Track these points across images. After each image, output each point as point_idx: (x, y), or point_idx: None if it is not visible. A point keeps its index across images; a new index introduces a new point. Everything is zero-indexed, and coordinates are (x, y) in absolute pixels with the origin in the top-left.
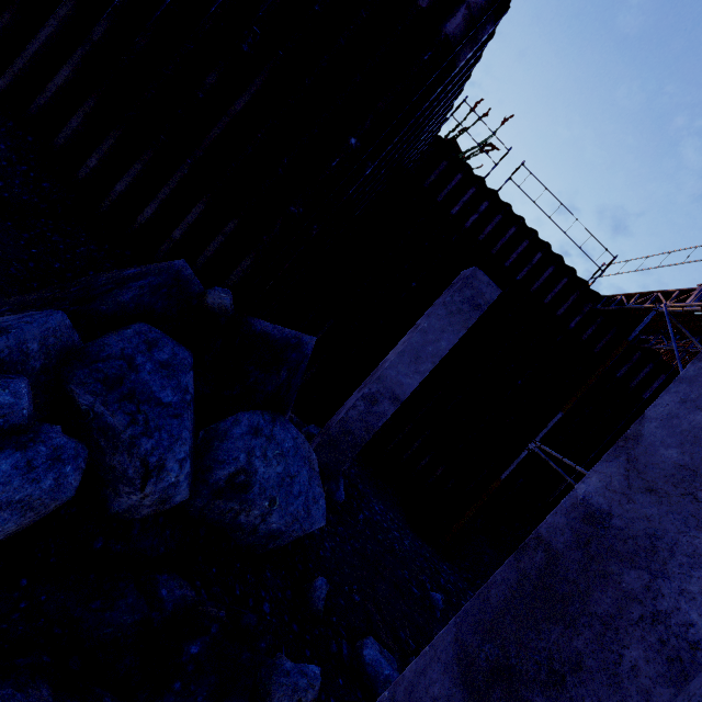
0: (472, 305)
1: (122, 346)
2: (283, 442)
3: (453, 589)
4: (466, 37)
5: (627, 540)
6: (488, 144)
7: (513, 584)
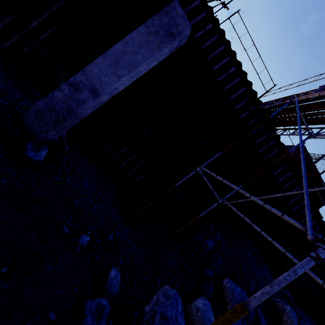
0: (167, 31)
1: None
2: None
3: (112, 239)
4: None
5: None
6: (223, 2)
7: None
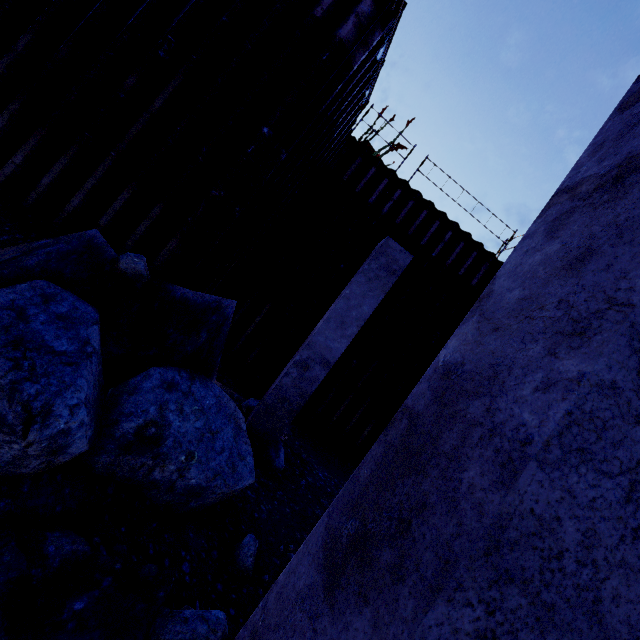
0: (388, 271)
1: (12, 297)
2: (203, 399)
3: None
4: (358, 41)
5: (475, 377)
6: (397, 144)
7: (380, 456)
